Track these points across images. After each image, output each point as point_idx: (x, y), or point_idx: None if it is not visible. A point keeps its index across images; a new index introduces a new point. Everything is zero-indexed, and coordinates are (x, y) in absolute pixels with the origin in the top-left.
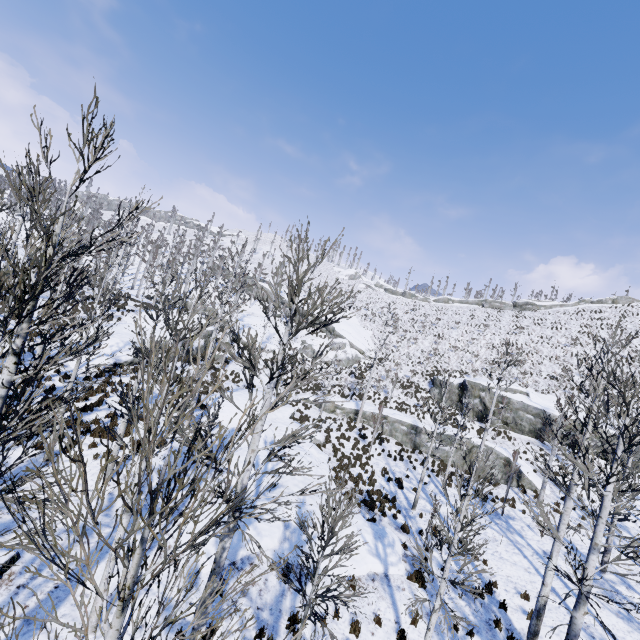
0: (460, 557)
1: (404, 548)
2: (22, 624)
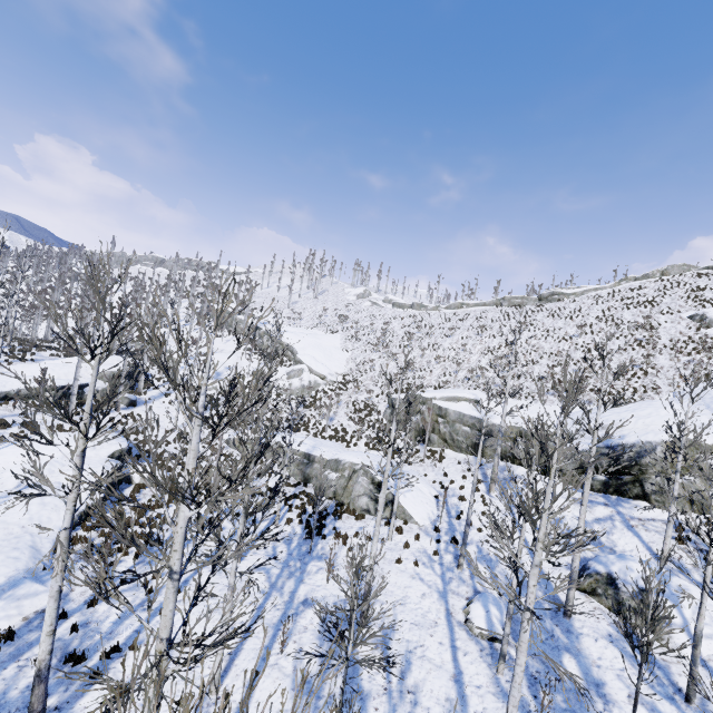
0: (142, 611)
1: None
2: None
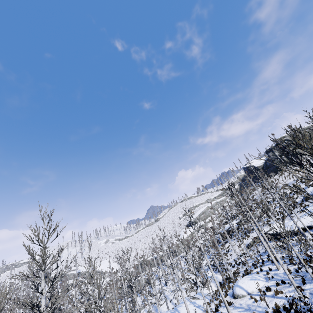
0: None
1: None
2: None
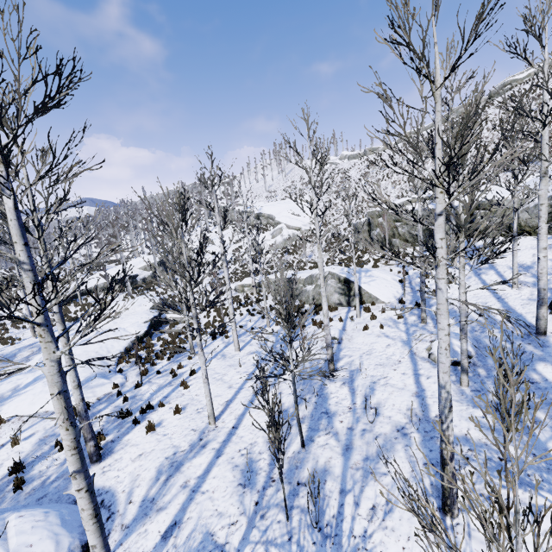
0: (169, 386)
1: (115, 388)
2: None
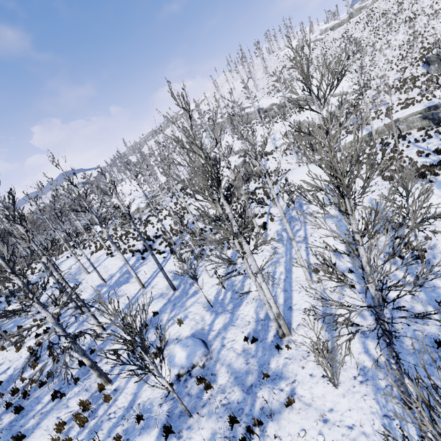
0: None
1: None
2: (284, 292)
